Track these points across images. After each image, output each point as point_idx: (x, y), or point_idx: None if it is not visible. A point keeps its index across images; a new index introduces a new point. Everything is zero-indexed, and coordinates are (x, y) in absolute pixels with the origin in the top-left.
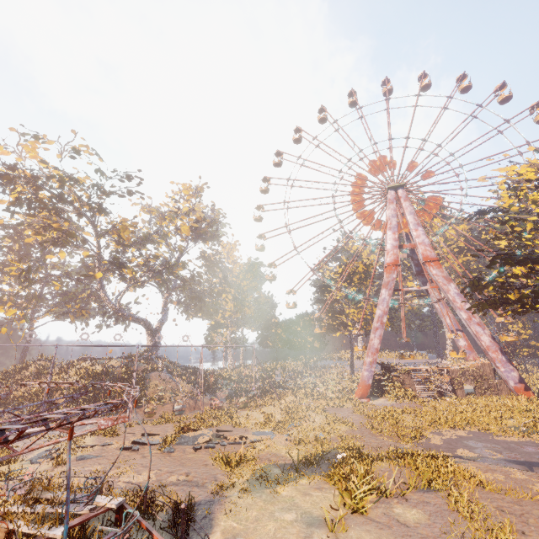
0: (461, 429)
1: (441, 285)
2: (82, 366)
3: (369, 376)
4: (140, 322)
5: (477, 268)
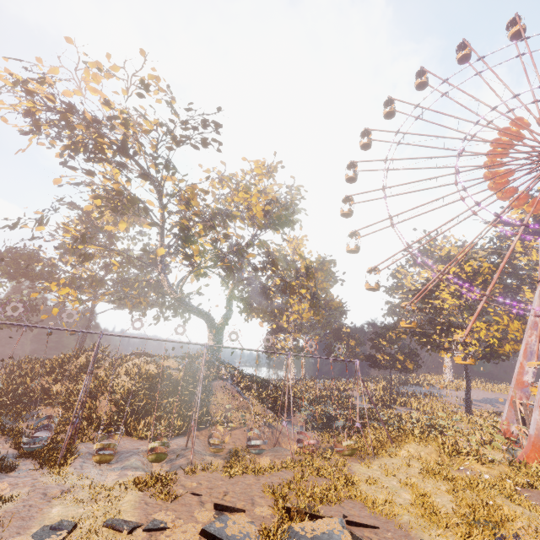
0: None
1: None
2: (135, 363)
3: None
4: (202, 315)
5: None
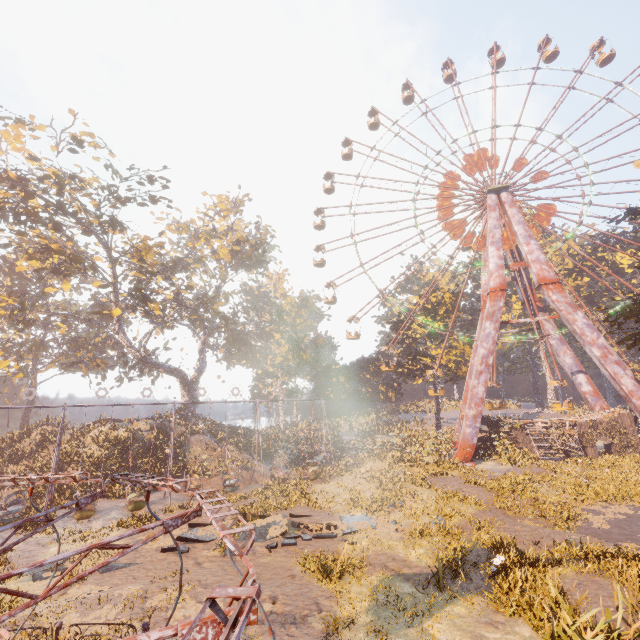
0: (621, 504)
1: (564, 313)
2: (101, 431)
3: (473, 433)
4: (172, 372)
5: (589, 294)
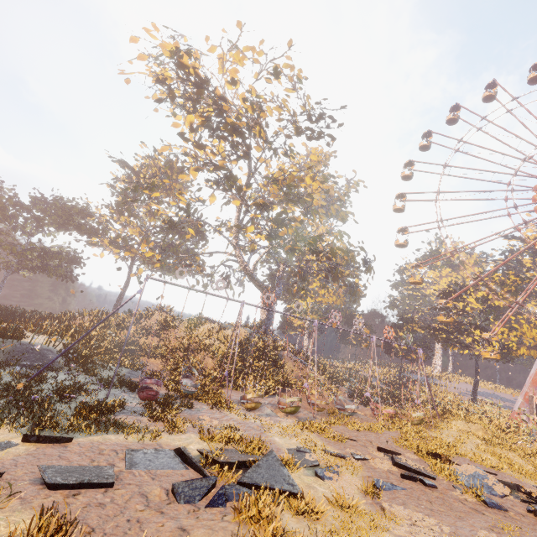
0: None
1: None
2: (212, 328)
3: None
4: (266, 291)
5: None
